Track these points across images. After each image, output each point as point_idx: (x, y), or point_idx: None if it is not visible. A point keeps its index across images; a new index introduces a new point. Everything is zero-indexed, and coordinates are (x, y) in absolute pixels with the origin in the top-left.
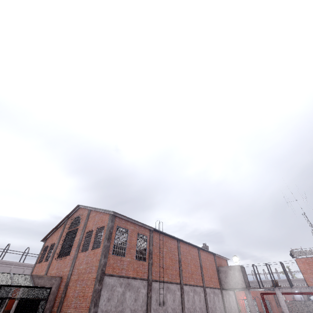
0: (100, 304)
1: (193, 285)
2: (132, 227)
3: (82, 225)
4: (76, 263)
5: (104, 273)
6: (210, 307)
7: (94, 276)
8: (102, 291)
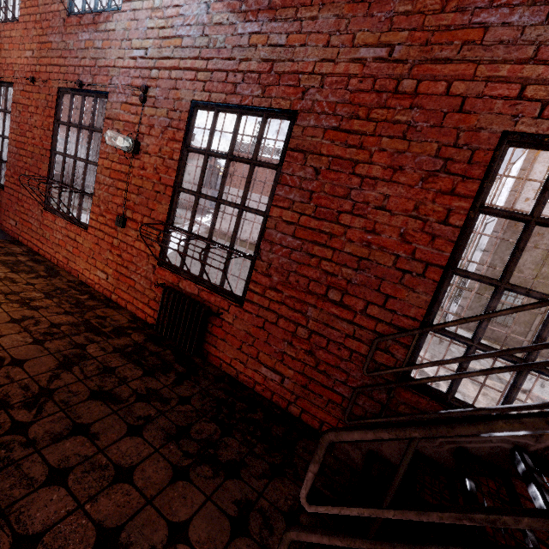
0: None
1: None
2: None
3: None
4: None
5: None
6: None
7: None
8: None
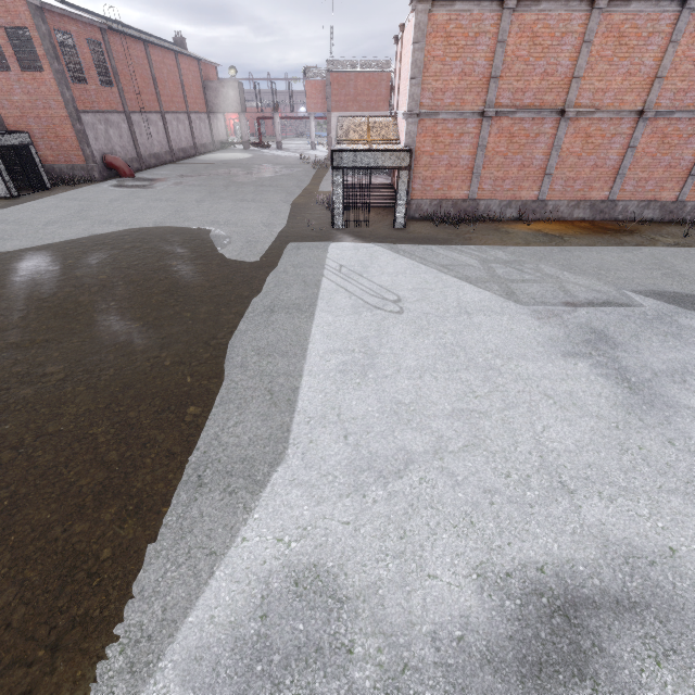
0: (91, 145)
1: (176, 112)
2: (74, 27)
3: None
4: None
5: (78, 111)
6: (196, 136)
7: (61, 114)
8: (87, 132)
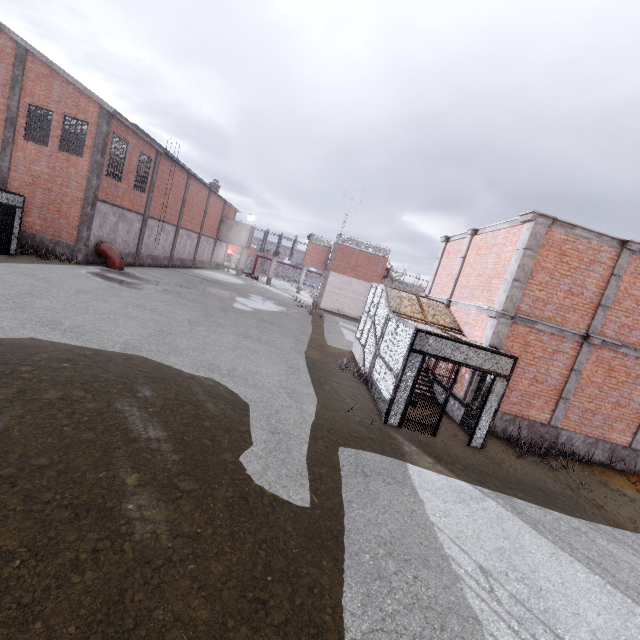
0: (92, 229)
1: (190, 230)
2: (135, 140)
3: (3, 74)
4: (15, 154)
5: (97, 198)
6: (198, 253)
7: (77, 194)
8: (95, 217)
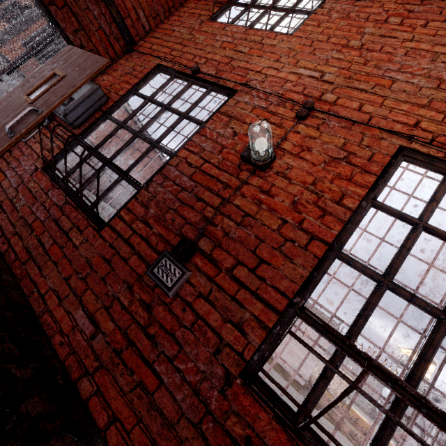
0: None
1: None
2: None
3: None
4: None
5: None
6: None
7: None
8: None
